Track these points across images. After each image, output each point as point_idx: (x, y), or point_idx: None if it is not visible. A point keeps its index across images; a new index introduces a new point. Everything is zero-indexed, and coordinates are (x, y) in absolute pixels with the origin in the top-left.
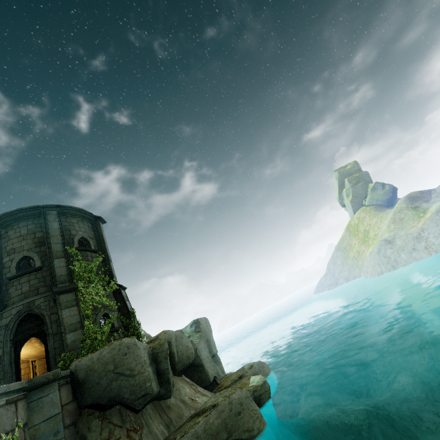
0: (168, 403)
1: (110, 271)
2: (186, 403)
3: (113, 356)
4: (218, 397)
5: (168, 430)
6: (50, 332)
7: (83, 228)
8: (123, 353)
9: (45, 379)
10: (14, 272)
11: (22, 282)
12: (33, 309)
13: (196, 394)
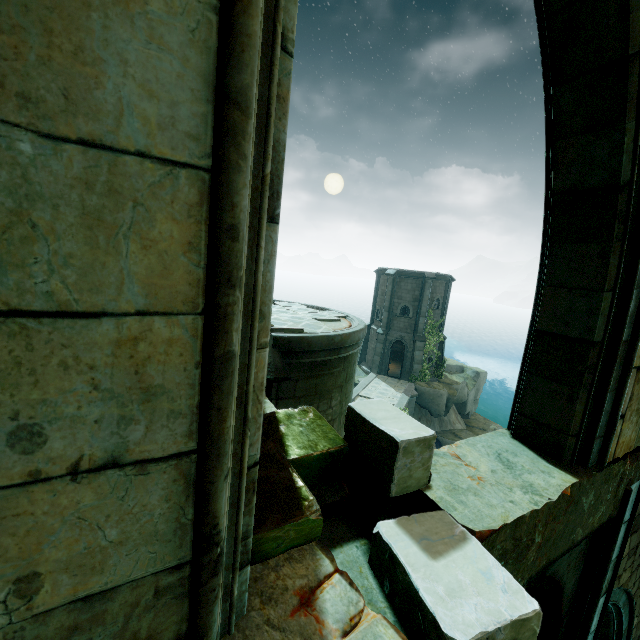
0: (443, 418)
1: (443, 325)
2: (451, 423)
3: (434, 394)
4: (467, 435)
5: (439, 428)
6: (407, 356)
7: (440, 290)
8: (438, 396)
9: (414, 396)
10: (398, 312)
11: (401, 321)
12: (402, 340)
13: (456, 421)
